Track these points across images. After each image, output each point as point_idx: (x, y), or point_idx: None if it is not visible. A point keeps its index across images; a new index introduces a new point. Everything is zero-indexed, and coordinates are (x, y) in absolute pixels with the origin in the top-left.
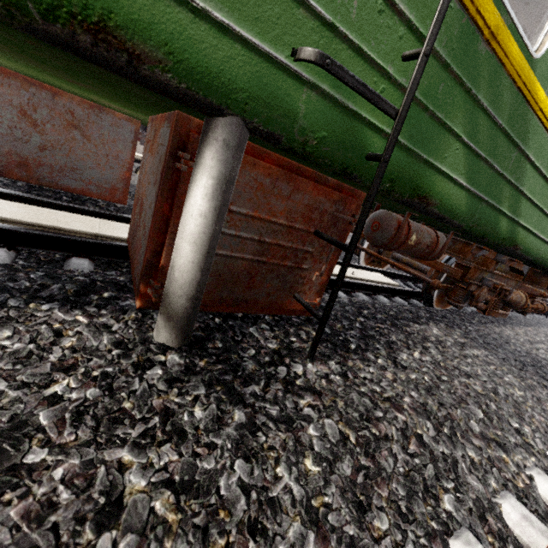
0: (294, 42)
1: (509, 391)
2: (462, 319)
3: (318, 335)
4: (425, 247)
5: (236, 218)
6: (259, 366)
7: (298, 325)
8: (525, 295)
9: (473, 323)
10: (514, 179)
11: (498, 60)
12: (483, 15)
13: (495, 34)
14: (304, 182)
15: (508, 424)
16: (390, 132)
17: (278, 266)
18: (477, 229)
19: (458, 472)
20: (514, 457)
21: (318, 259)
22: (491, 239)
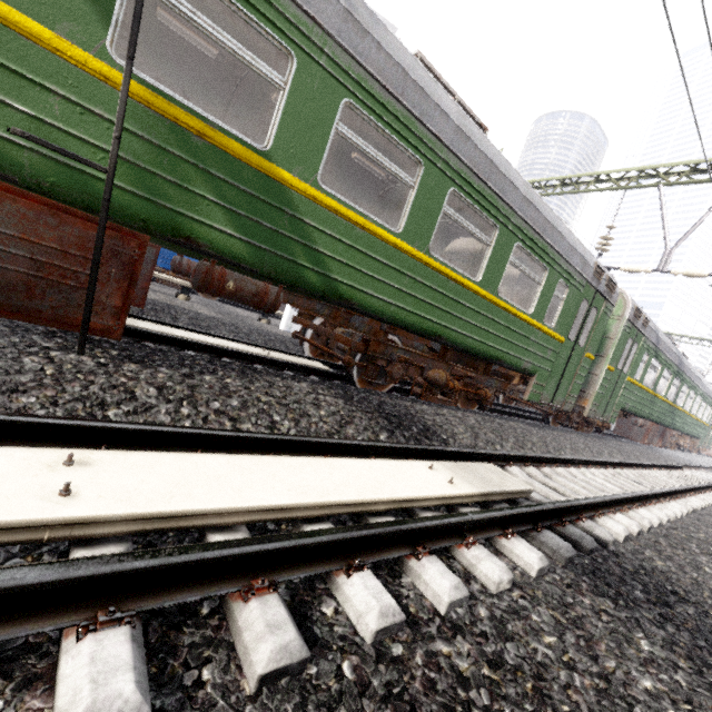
0: (8, 125)
1: (308, 409)
2: (368, 392)
3: (84, 333)
4: (252, 296)
5: (4, 238)
6: (10, 345)
7: (105, 348)
8: (446, 374)
9: (379, 395)
10: (299, 237)
11: (221, 149)
12: (182, 121)
13: (202, 133)
14: (71, 219)
15: (268, 416)
16: (122, 185)
17: (59, 284)
18: (278, 276)
19: (151, 410)
20: (241, 426)
21: (106, 284)
22: (307, 289)
